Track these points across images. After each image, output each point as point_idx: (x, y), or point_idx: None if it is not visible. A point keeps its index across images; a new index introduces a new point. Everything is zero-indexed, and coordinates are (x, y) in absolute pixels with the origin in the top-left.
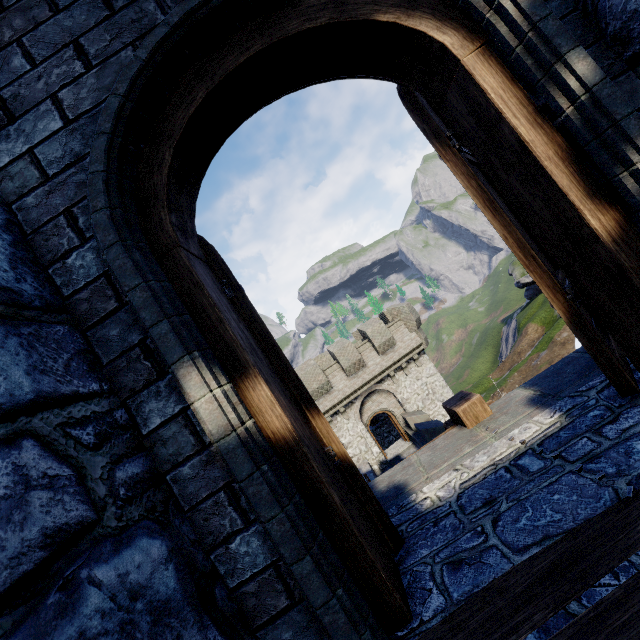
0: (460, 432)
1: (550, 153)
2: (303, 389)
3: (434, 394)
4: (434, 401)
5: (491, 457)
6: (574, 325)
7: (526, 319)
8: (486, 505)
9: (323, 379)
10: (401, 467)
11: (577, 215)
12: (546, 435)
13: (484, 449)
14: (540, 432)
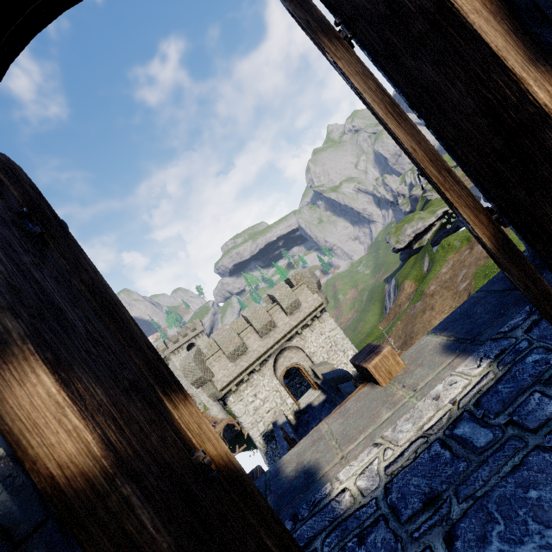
0: (373, 391)
1: (477, 5)
2: (160, 365)
3: (336, 346)
4: (337, 352)
5: (417, 425)
6: (501, 252)
7: (402, 277)
8: (428, 506)
9: (238, 342)
10: (310, 441)
11: (517, 89)
12: (480, 391)
13: (406, 413)
14: (471, 387)
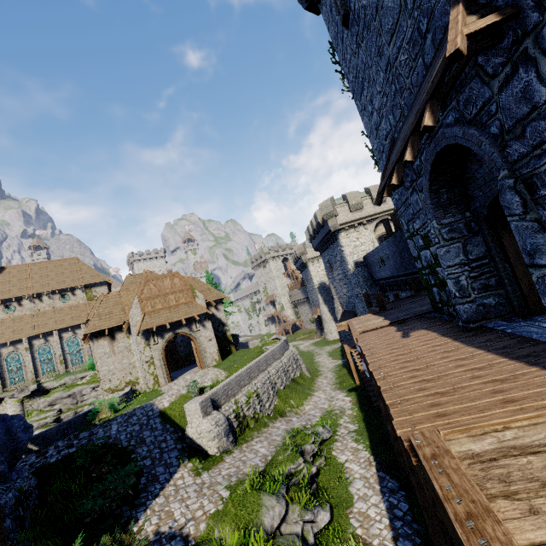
0: None
1: None
2: None
3: None
4: None
5: None
6: None
7: None
8: None
9: (359, 200)
10: None
11: None
12: None
13: None
14: None
